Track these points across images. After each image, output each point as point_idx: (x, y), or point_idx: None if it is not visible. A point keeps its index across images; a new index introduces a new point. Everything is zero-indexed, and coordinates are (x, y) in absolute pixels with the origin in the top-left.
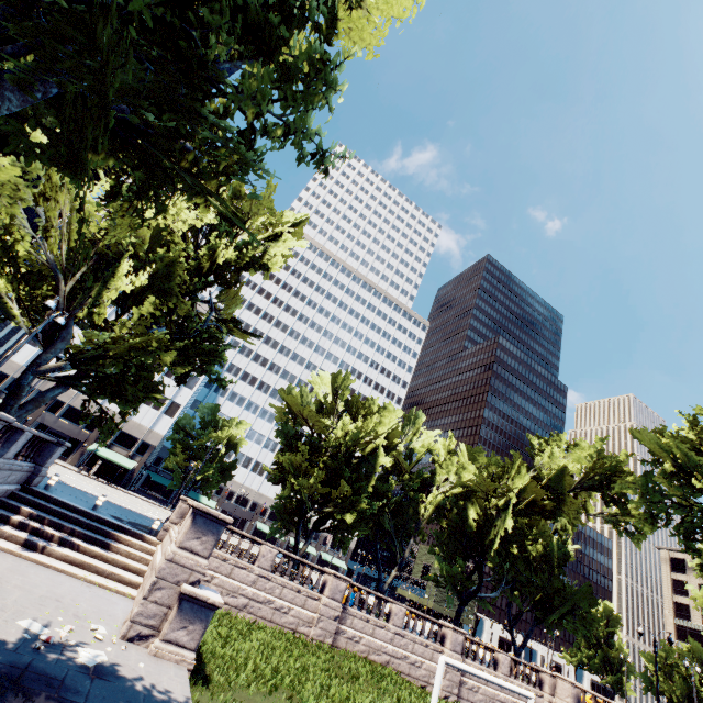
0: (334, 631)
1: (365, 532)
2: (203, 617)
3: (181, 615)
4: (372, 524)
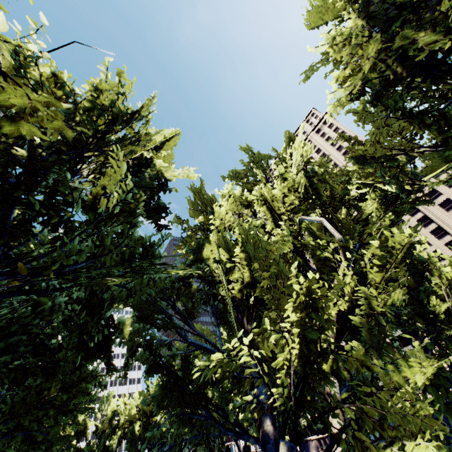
0: None
1: None
2: None
3: None
4: None
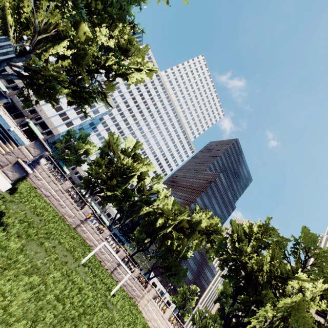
0: (78, 224)
1: (116, 207)
2: (21, 173)
3: (13, 167)
4: (119, 204)
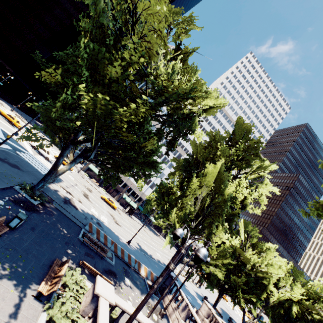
0: None
1: None
2: None
3: None
4: None
